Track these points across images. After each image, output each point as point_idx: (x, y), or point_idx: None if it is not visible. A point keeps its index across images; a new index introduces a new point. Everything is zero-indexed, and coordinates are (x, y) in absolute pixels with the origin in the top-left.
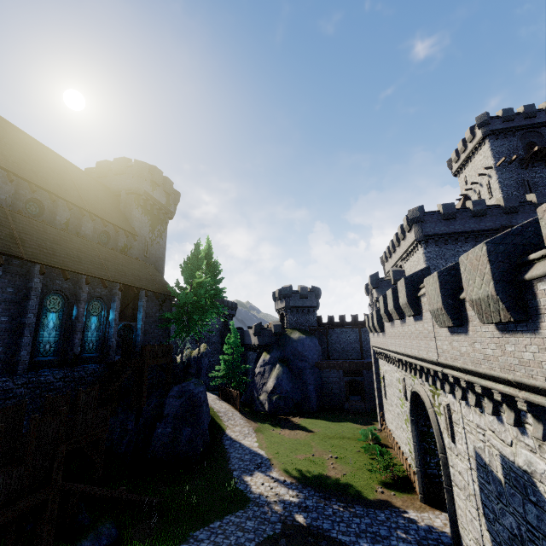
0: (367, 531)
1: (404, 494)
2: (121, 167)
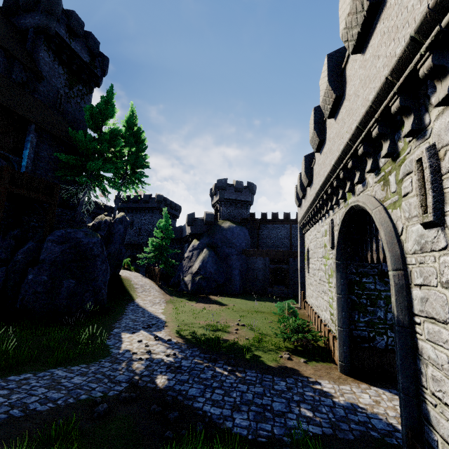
0: (253, 402)
1: (318, 362)
2: (29, 1)
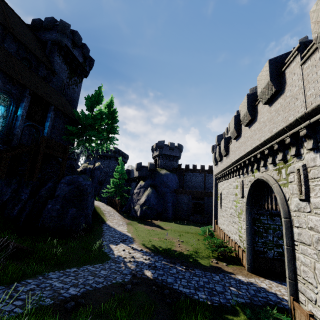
0: (204, 286)
1: (234, 265)
2: (50, 24)
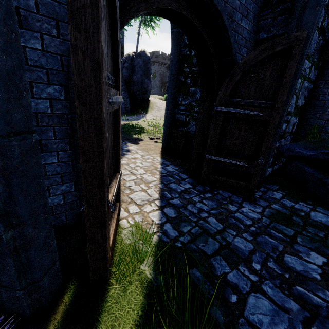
0: None
1: None
2: None
